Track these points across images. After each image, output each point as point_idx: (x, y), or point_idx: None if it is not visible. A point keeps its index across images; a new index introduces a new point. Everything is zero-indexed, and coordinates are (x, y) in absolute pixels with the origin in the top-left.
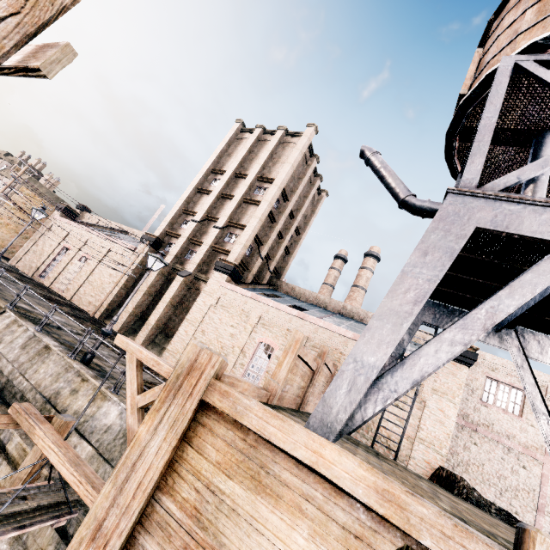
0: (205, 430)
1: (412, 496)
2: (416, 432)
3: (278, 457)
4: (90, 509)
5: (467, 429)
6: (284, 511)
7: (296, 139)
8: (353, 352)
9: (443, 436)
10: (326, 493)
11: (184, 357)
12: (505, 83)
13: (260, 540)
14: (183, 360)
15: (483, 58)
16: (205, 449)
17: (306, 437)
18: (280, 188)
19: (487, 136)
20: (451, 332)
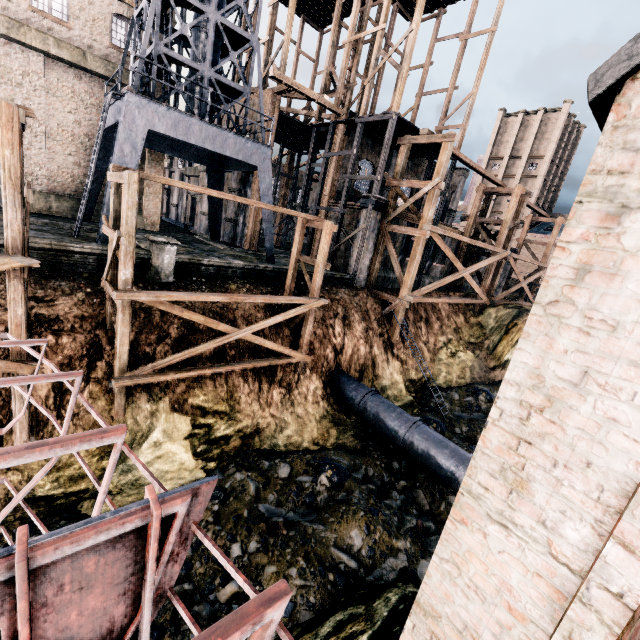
0: None
1: None
2: None
3: None
4: None
5: None
6: None
7: (554, 115)
8: None
9: None
10: None
11: None
12: None
13: None
14: None
15: None
16: None
17: None
18: (549, 163)
19: None
20: None
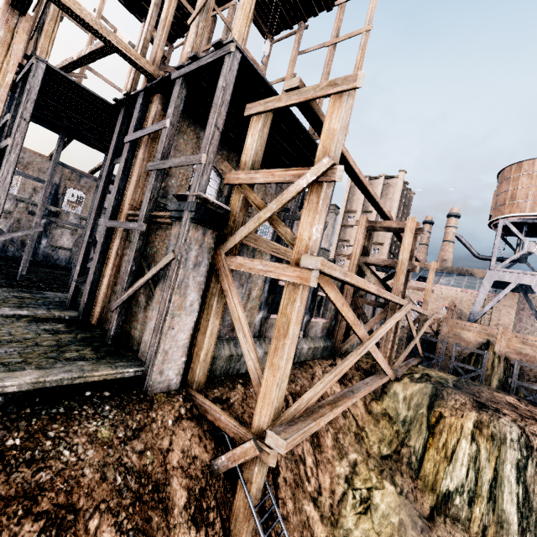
0: (452, 325)
1: (484, 326)
2: (498, 322)
3: (465, 326)
4: (438, 338)
5: (532, 317)
6: (468, 331)
7: (393, 180)
8: (472, 310)
9: (510, 321)
10: (473, 328)
11: (443, 316)
12: (500, 231)
13: (466, 335)
14: (443, 317)
15: (497, 197)
16: (453, 328)
17: (469, 323)
18: (395, 217)
19: (496, 251)
20: (490, 303)
